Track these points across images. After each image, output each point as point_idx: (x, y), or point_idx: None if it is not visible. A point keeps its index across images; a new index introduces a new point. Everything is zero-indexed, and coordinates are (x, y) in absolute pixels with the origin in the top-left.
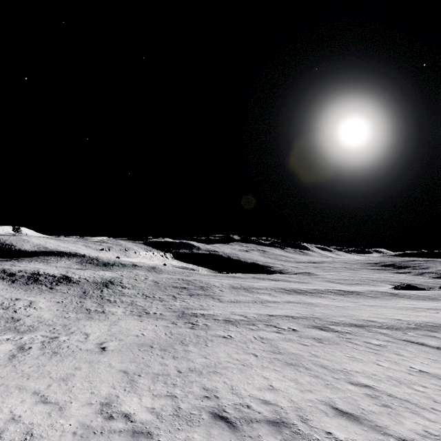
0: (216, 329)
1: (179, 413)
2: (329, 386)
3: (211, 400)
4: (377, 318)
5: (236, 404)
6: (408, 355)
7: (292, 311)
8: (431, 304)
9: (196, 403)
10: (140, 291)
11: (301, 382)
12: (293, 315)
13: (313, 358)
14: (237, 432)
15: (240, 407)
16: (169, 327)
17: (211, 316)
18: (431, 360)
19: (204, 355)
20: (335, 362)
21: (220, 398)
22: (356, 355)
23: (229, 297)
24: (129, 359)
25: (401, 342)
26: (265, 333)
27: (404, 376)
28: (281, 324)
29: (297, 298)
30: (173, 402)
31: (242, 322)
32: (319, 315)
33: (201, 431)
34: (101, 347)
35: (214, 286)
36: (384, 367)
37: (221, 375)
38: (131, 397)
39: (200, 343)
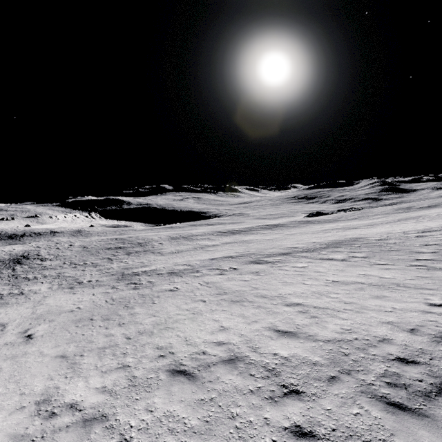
0: (161, 284)
1: (135, 382)
2: (270, 313)
3: (167, 357)
4: (298, 244)
5: (192, 354)
6: (324, 271)
7: (231, 252)
8: (333, 225)
9: (151, 366)
10: (66, 261)
11: (247, 315)
12: (232, 255)
13: (254, 291)
14: (197, 381)
15: (197, 356)
16: (109, 293)
17: (154, 272)
18: (339, 271)
19: (153, 314)
20: (272, 290)
21: (176, 353)
22: (287, 279)
23: (169, 249)
24: (65, 340)
25: (318, 261)
26: (210, 278)
27: (323, 288)
28: (223, 266)
29: (233, 238)
30: (126, 372)
31: (186, 272)
32: (254, 251)
33: (161, 392)
34: (26, 336)
35: (153, 240)
36: (309, 285)
37: (173, 329)
38: (75, 383)
39: (147, 302)
